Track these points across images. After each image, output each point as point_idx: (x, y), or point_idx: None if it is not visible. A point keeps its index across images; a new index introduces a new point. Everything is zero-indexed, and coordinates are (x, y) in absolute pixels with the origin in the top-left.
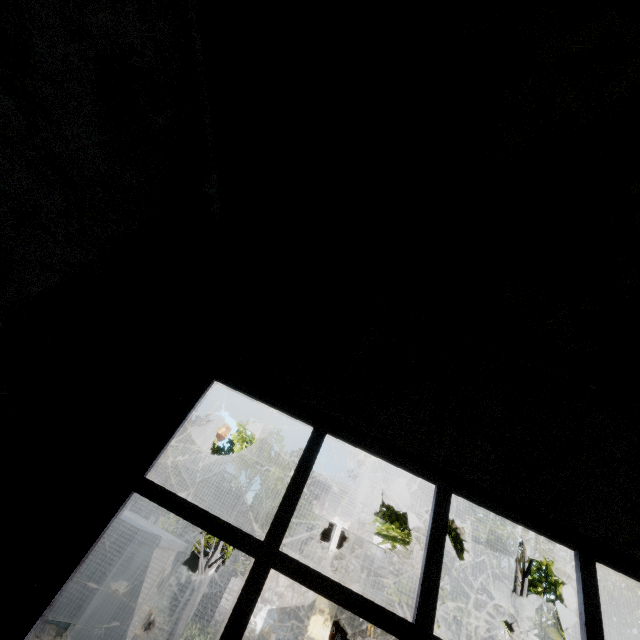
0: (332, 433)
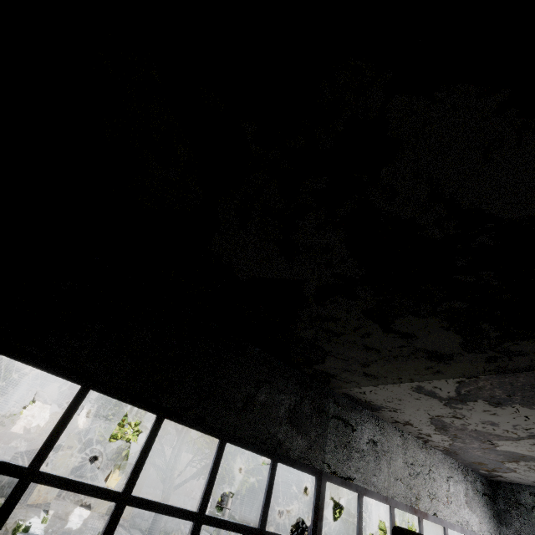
0: (4, 355)
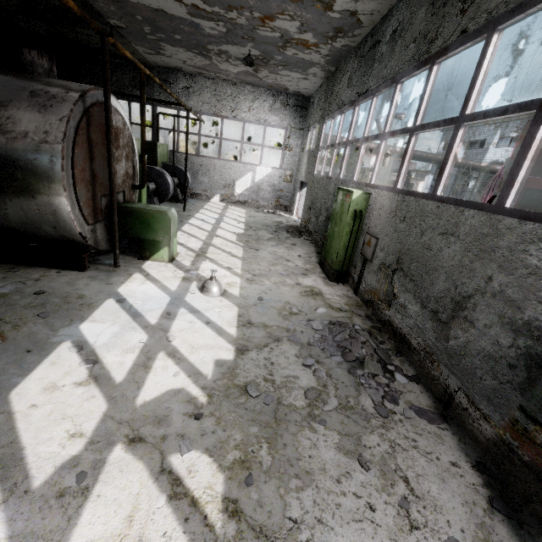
0: None
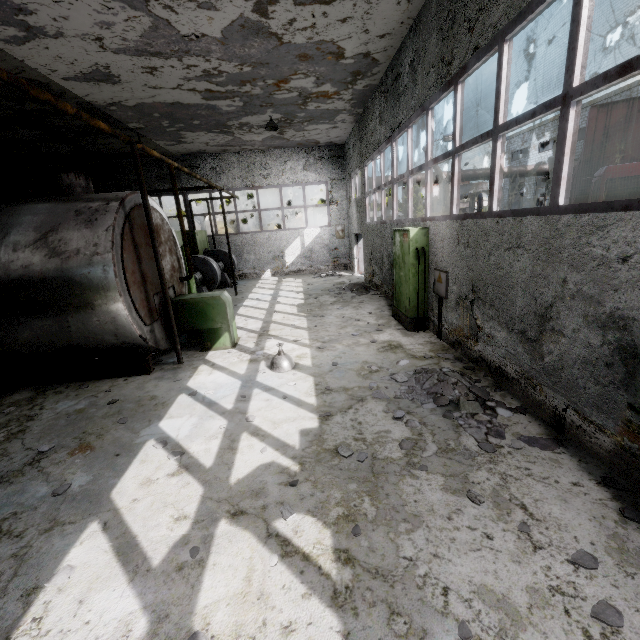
0: None
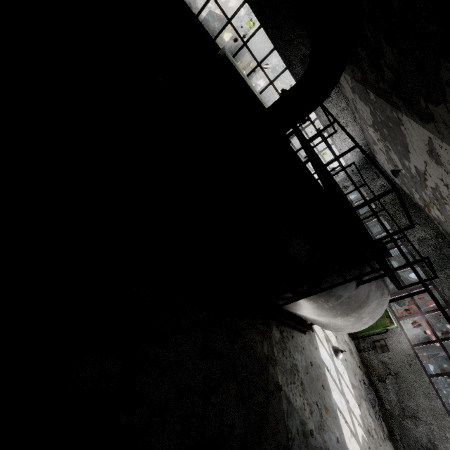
0: None
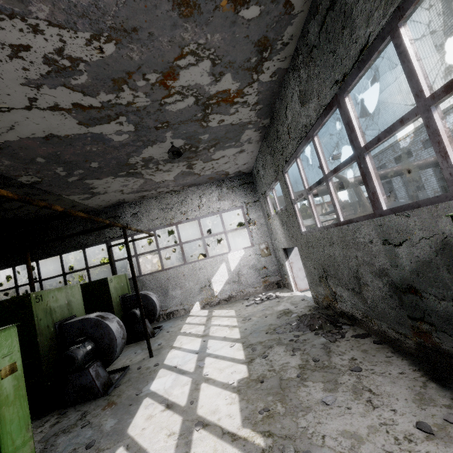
0: None
